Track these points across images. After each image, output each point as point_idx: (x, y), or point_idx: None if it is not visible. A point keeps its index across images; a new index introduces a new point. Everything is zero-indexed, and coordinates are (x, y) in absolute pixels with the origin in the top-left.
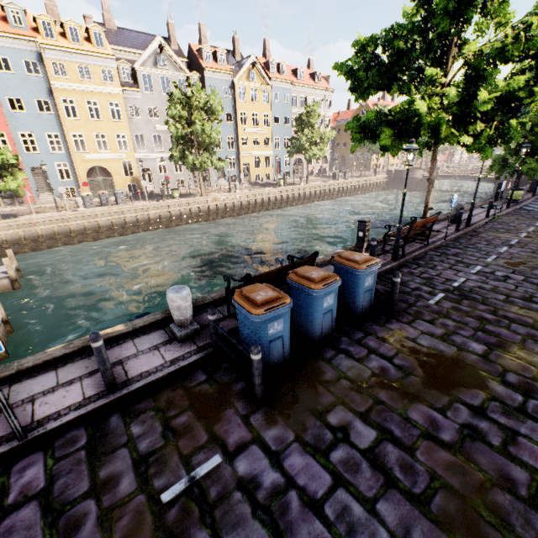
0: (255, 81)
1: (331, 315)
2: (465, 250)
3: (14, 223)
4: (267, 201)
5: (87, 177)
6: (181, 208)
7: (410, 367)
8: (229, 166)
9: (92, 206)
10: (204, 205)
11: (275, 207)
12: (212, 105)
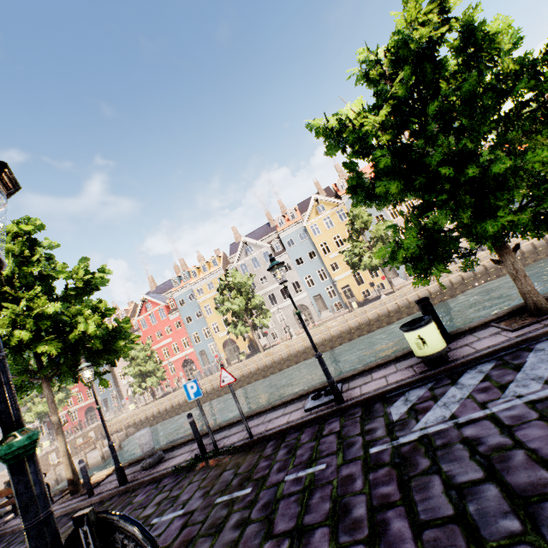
0: (324, 211)
1: None
2: None
3: (155, 404)
4: (330, 337)
5: (224, 348)
6: (239, 371)
7: None
8: (327, 296)
9: (199, 379)
10: (257, 363)
11: (343, 340)
12: (237, 282)
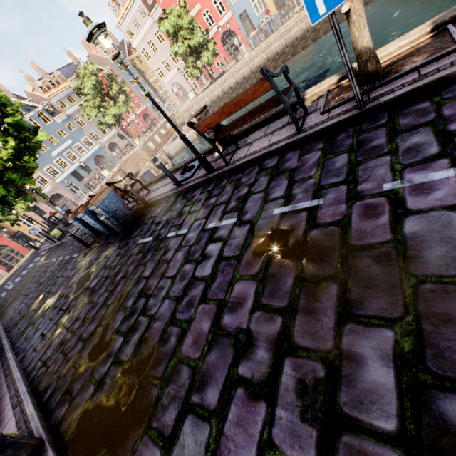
0: None
1: (99, 226)
2: (328, 158)
3: (216, 84)
4: None
5: None
6: None
7: (90, 267)
8: None
9: (259, 44)
10: None
11: None
12: None
